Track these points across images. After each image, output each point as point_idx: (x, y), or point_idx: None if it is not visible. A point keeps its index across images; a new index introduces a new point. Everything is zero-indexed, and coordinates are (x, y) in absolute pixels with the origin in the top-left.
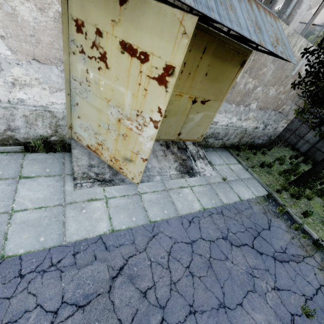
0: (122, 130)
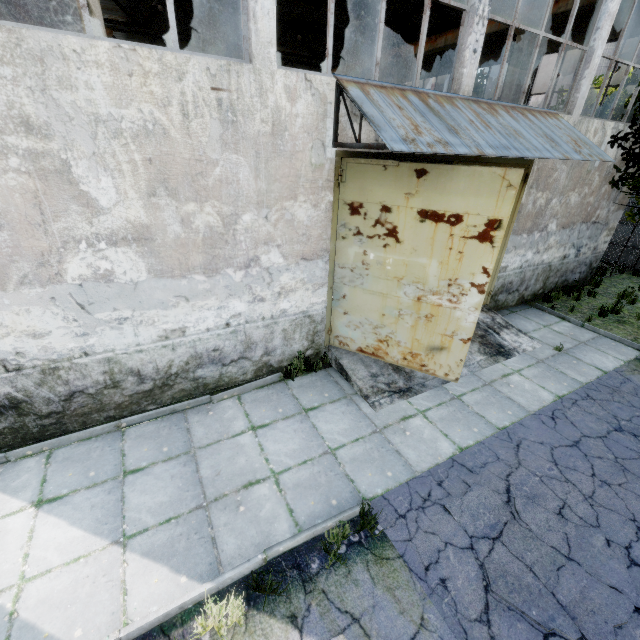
0: (425, 311)
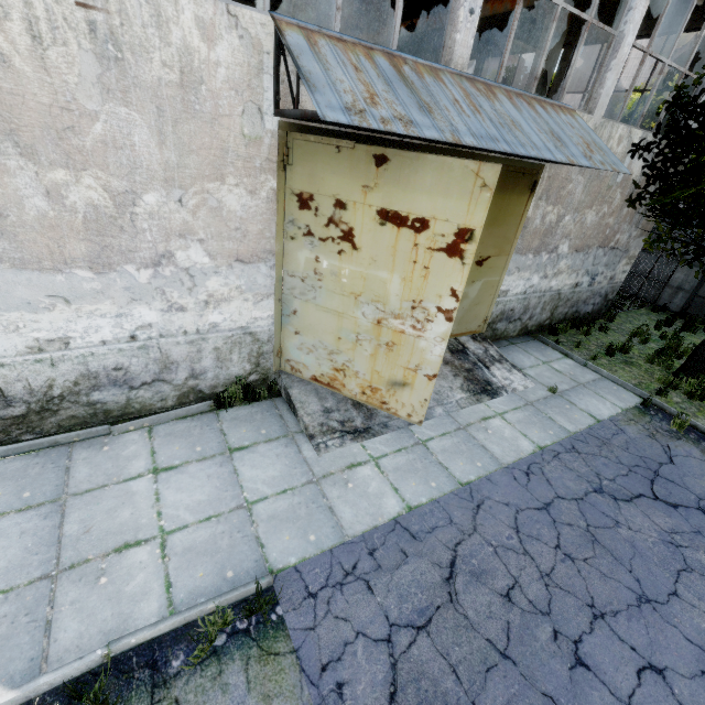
0: (385, 337)
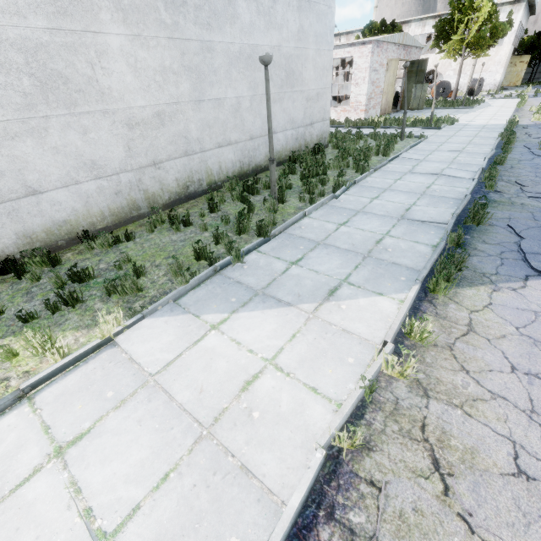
0: (517, 76)
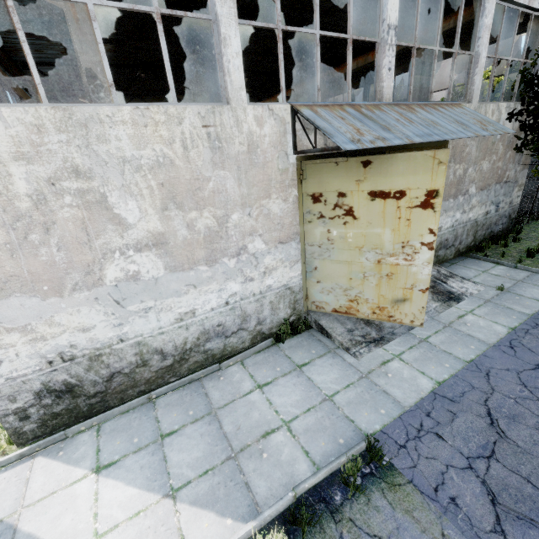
0: (385, 271)
